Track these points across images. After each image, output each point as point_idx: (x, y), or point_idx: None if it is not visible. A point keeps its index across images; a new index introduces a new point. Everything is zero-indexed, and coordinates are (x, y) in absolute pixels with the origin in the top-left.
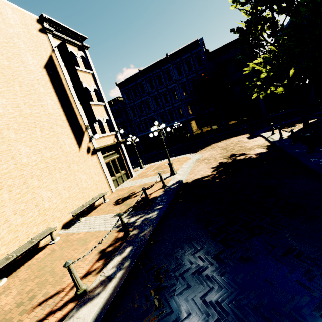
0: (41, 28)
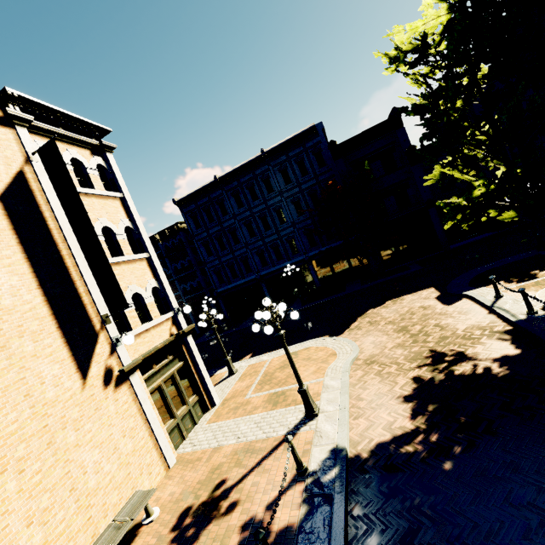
0: (0, 117)
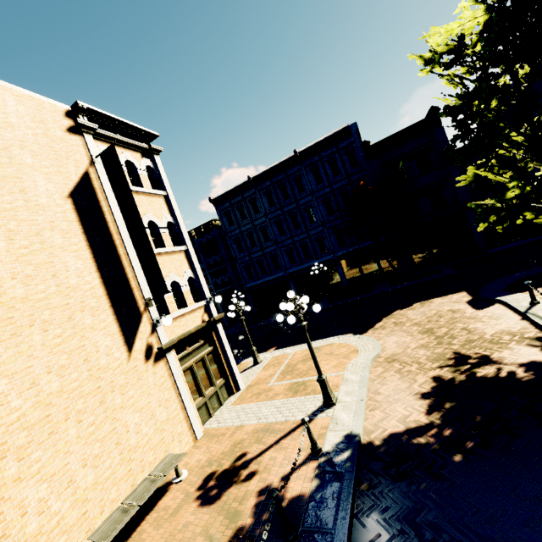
0: (73, 126)
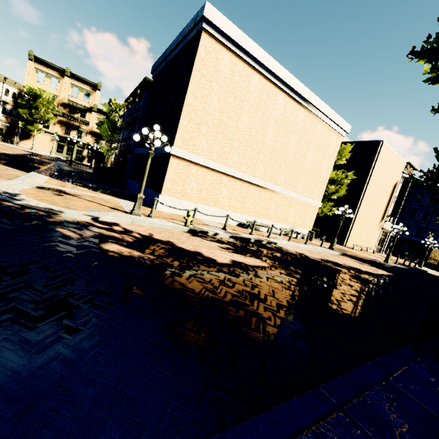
0: (404, 167)
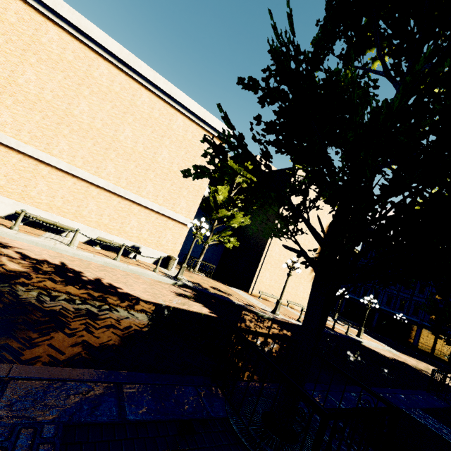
0: None
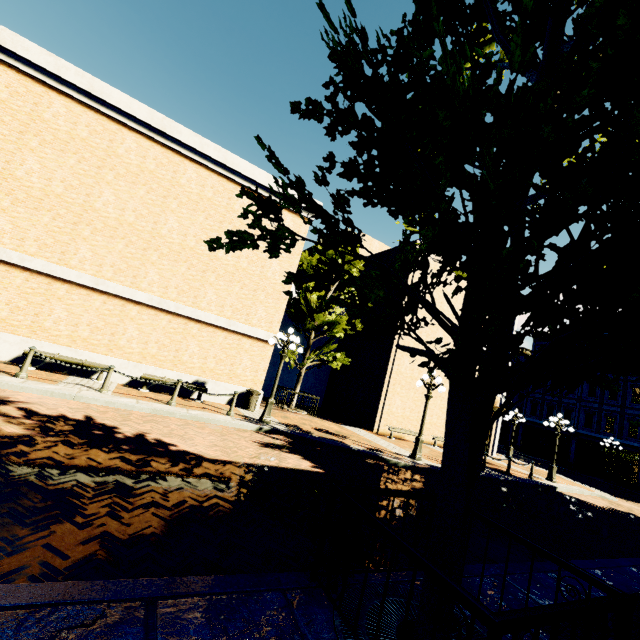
0: None
